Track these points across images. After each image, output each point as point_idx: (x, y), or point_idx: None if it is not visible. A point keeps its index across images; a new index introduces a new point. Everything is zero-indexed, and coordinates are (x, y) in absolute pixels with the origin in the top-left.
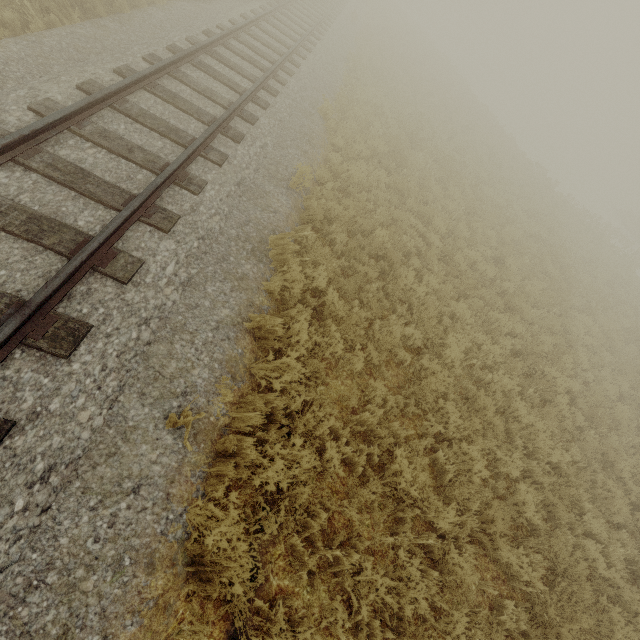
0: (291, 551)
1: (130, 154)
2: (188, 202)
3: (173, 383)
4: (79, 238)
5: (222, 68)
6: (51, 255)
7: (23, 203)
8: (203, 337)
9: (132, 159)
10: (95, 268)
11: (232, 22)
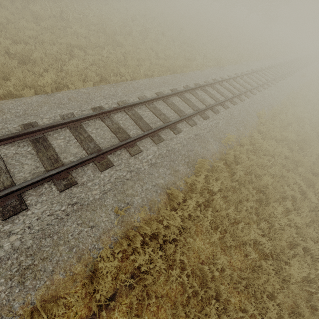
0: (131, 306)
1: (159, 115)
2: (170, 136)
3: (126, 197)
4: (127, 137)
5: (214, 92)
6: (117, 140)
7: (119, 123)
8: (147, 186)
9: (159, 117)
10: (126, 148)
11: (228, 76)
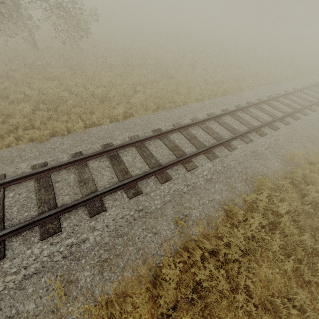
0: None
1: (212, 134)
2: (225, 153)
3: (184, 209)
4: (183, 154)
5: (269, 108)
6: (174, 156)
7: (175, 142)
8: (204, 201)
9: (212, 136)
10: (182, 163)
11: (285, 91)
